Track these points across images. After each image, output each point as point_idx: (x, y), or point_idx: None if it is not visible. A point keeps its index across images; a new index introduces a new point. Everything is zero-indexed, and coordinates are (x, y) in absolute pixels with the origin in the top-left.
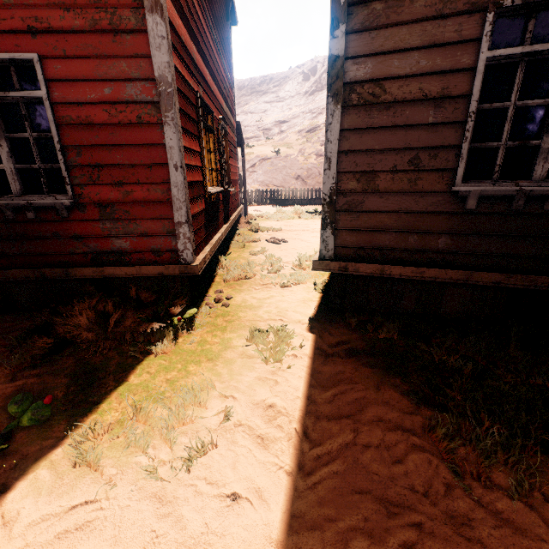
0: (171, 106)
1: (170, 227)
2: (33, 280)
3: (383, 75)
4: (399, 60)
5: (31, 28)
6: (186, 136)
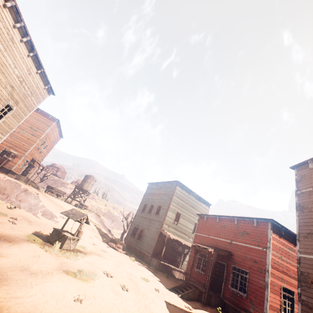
0: (267, 287)
1: (262, 312)
2: (233, 308)
3: (308, 301)
4: (310, 299)
5: (249, 267)
6: (272, 294)
